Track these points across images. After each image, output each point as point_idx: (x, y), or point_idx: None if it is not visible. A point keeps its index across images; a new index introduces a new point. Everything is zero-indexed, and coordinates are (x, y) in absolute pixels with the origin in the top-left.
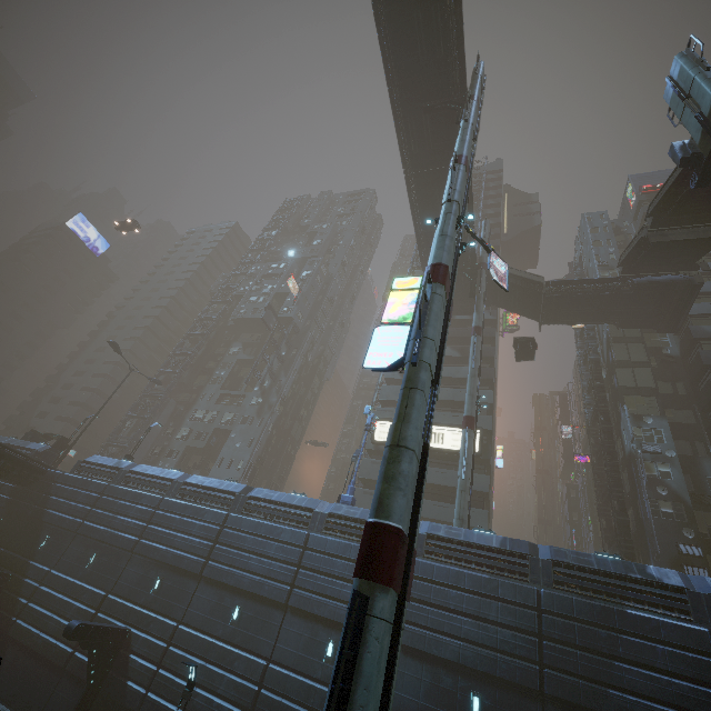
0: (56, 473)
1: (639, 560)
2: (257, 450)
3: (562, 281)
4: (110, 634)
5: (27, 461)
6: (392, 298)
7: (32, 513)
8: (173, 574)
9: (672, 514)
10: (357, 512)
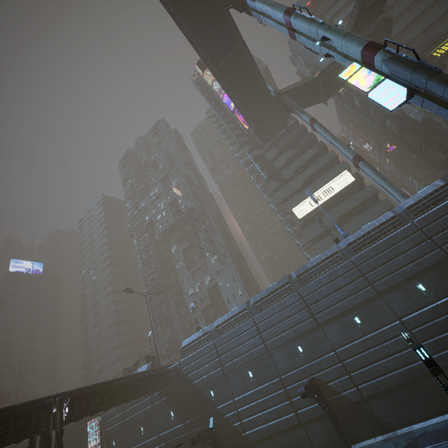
0: (176, 365)
1: None
2: (239, 280)
3: (324, 70)
4: (312, 384)
5: (158, 372)
6: (353, 81)
7: (188, 391)
8: (303, 338)
9: None
10: (359, 233)
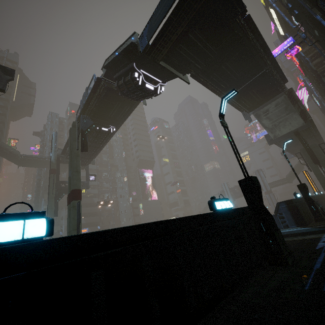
0: None
1: None
2: None
3: (28, 156)
4: None
5: None
6: None
7: None
8: None
9: None
10: None
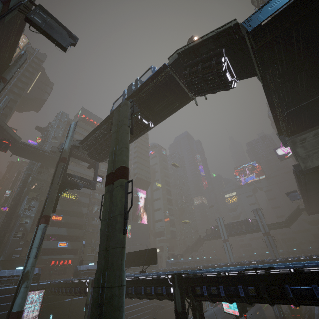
0: None
1: (1, 252)
2: None
3: (28, 145)
4: None
5: None
6: None
7: None
8: None
9: (20, 236)
10: None
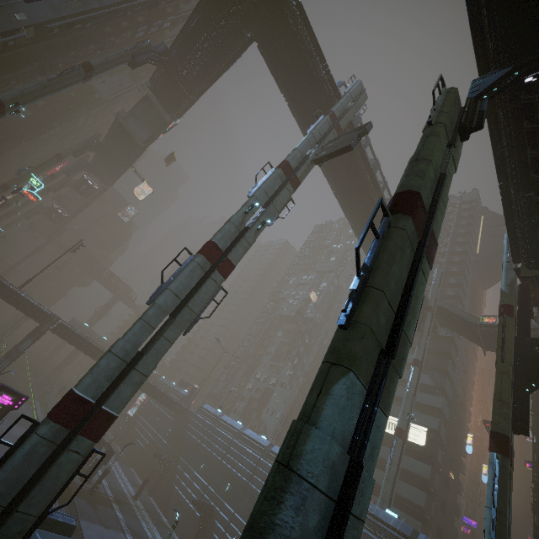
0: (191, 411)
1: None
2: (287, 406)
3: (492, 325)
4: (208, 507)
5: (180, 404)
6: None
7: (181, 431)
8: (234, 484)
9: None
10: None
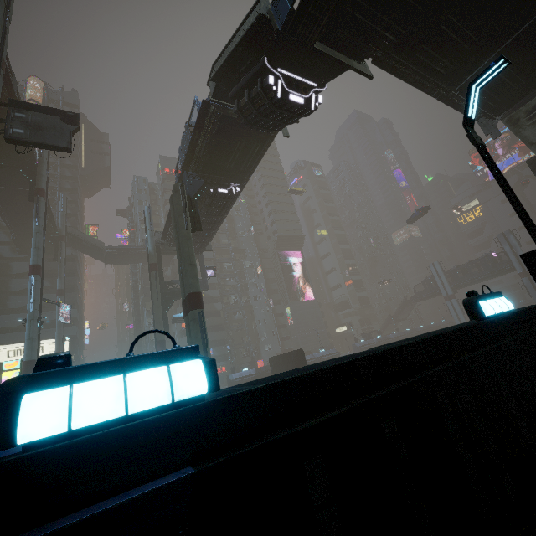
0: None
1: None
2: None
3: (115, 248)
4: None
5: None
6: (5, 376)
7: None
8: None
9: None
10: None
